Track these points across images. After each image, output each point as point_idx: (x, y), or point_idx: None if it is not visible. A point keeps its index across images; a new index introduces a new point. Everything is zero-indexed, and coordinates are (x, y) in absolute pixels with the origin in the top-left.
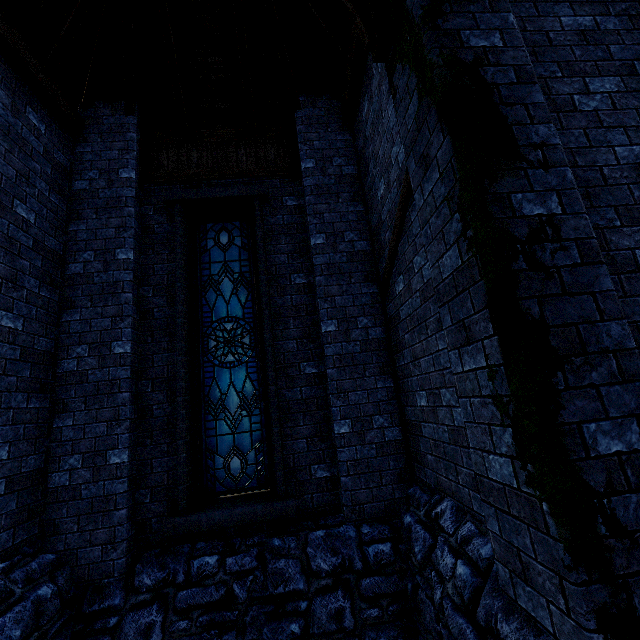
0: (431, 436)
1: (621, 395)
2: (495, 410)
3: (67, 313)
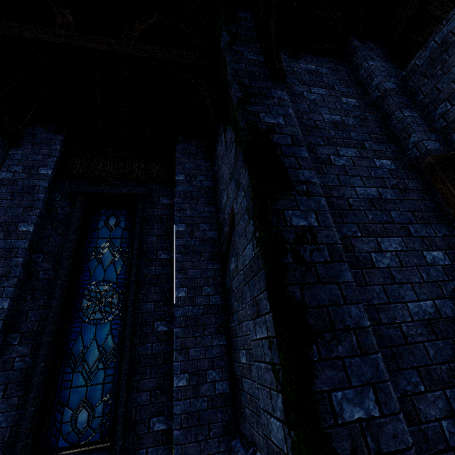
0: (248, 391)
1: (360, 366)
2: (273, 376)
3: None
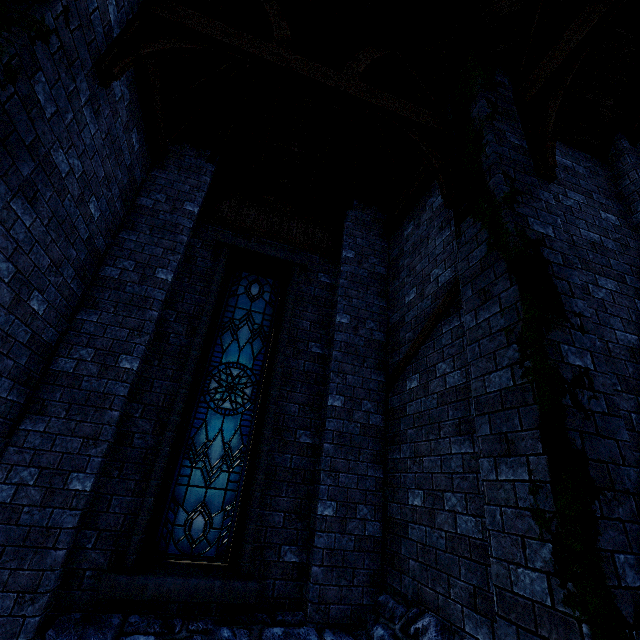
0: (420, 539)
1: (639, 534)
2: (533, 523)
3: (86, 311)
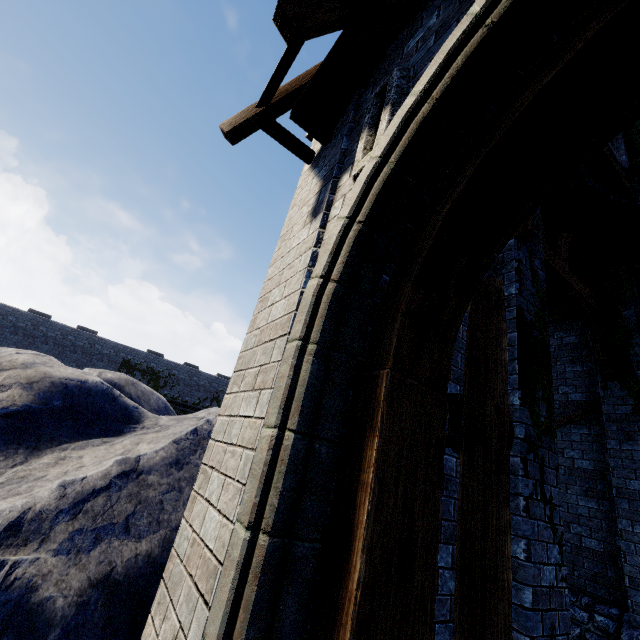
0: None
1: None
2: None
3: None
